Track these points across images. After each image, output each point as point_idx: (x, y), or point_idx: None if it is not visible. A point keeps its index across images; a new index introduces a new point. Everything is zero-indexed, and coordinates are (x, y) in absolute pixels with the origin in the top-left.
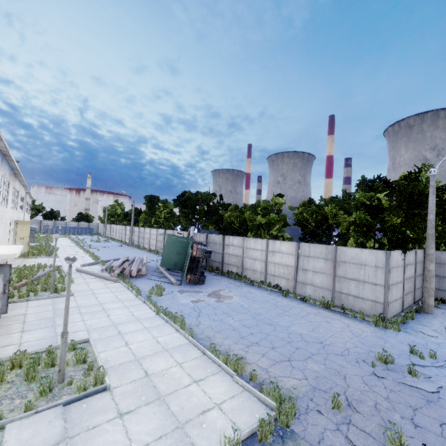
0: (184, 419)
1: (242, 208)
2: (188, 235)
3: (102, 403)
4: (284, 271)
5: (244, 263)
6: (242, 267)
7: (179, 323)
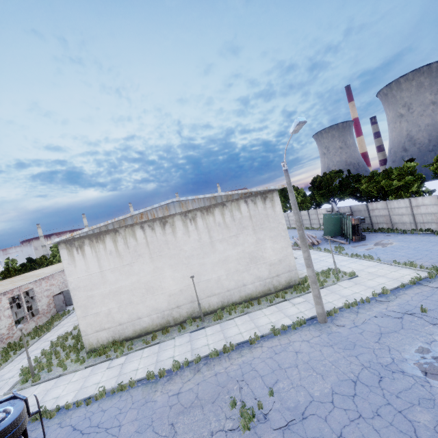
0: (395, 278)
1: (375, 177)
2: (332, 210)
3: (360, 279)
4: (432, 218)
5: (392, 220)
6: (391, 223)
7: (368, 258)
